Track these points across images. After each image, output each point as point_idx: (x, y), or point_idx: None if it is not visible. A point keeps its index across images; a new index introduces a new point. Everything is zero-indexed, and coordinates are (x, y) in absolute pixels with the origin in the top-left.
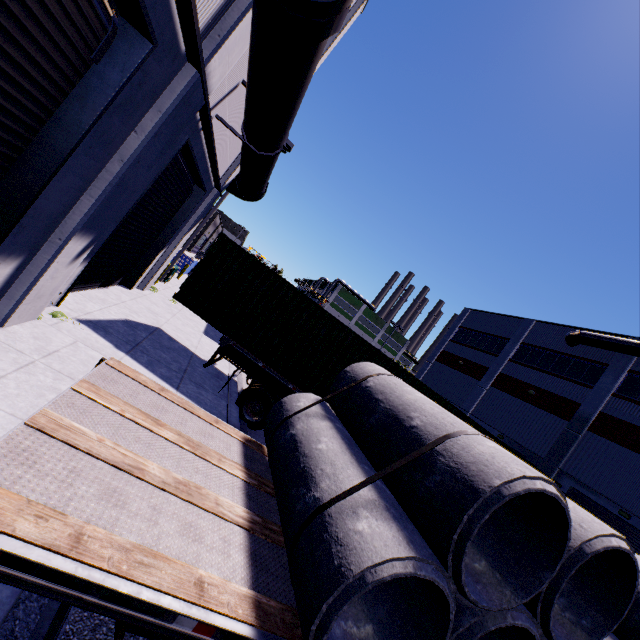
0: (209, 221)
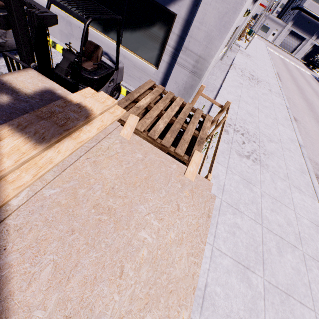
0: None
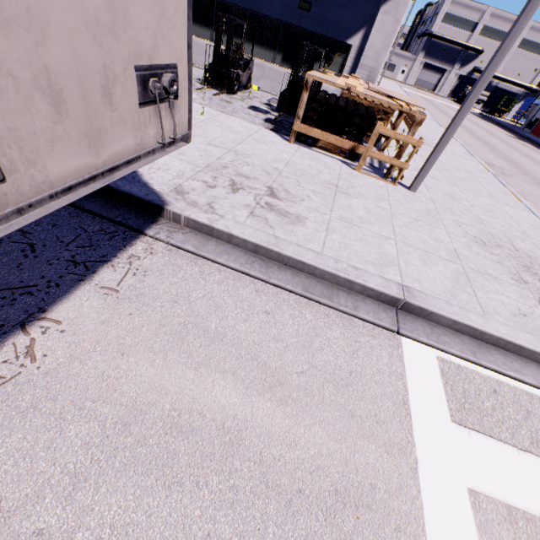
0: None
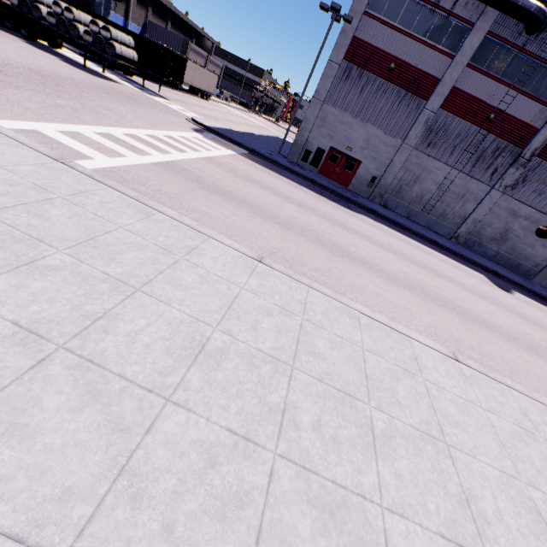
0: (186, 49)
